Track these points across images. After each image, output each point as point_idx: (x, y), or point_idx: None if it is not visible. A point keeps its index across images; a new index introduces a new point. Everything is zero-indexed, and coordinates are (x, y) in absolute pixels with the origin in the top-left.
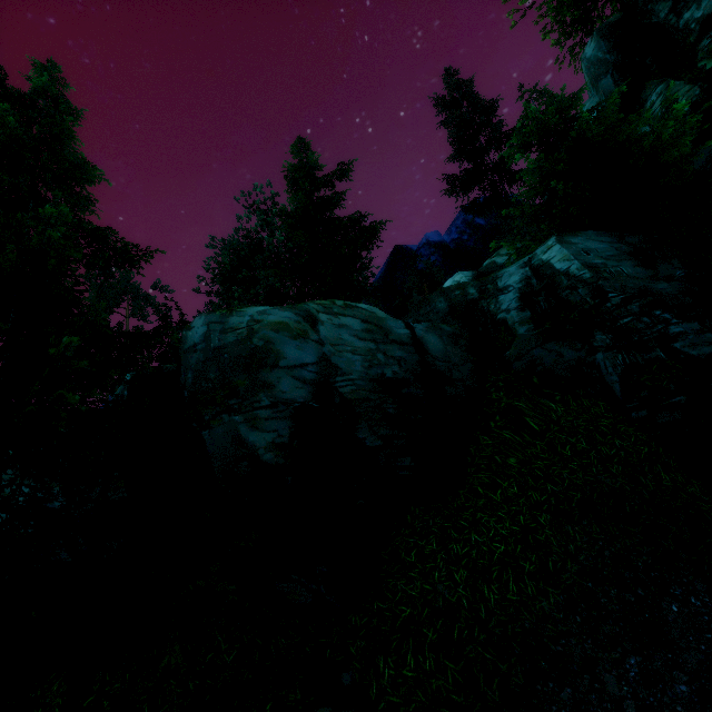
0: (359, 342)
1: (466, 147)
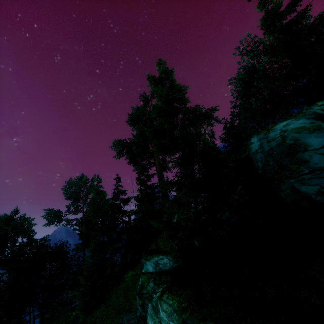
0: None
1: None
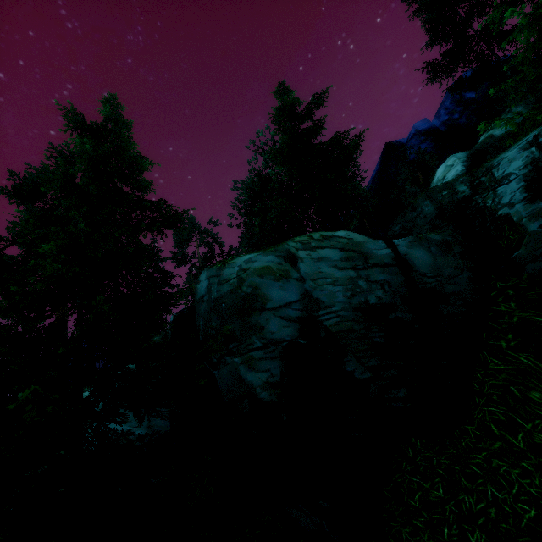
0: (339, 272)
1: (443, 28)
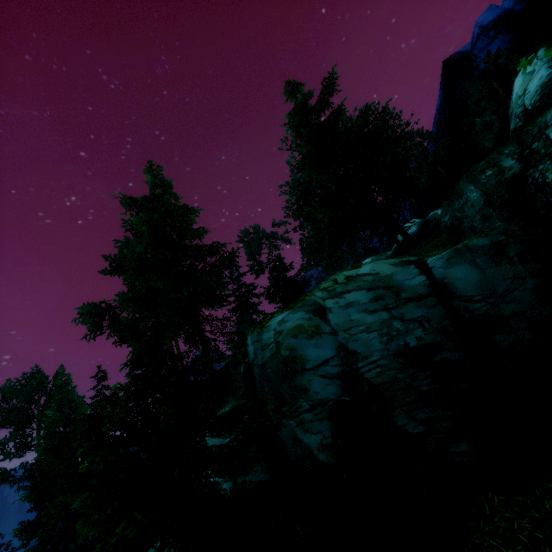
0: (370, 316)
1: None
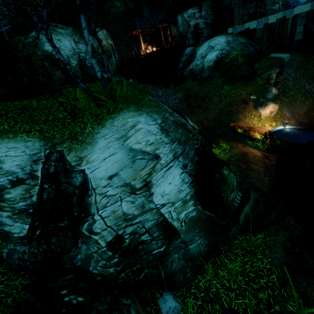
0: None
1: None
